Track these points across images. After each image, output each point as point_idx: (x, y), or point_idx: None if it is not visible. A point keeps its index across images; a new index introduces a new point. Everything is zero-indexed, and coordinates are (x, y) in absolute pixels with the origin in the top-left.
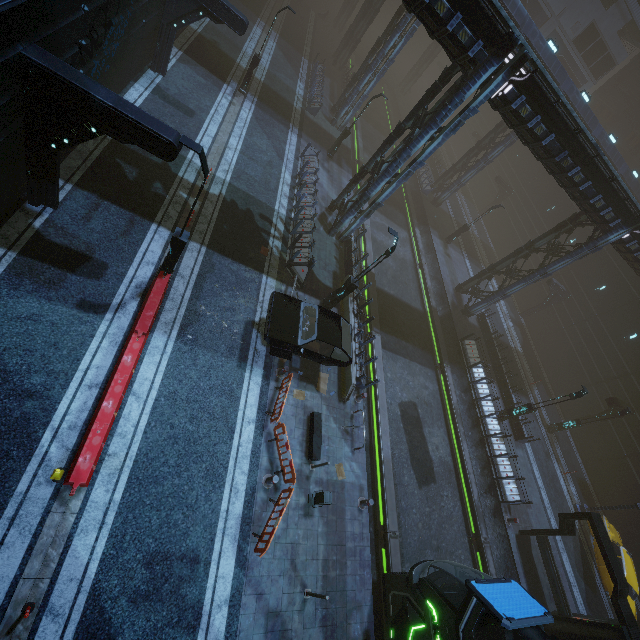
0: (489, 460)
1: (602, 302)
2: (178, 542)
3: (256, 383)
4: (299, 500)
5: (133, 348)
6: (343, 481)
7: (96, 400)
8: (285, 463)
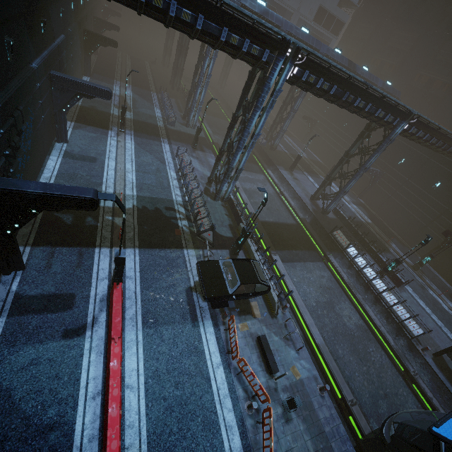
0: (388, 311)
1: (407, 169)
2: None
3: (210, 333)
4: (277, 411)
5: (115, 353)
6: (301, 379)
7: (102, 406)
8: (255, 386)
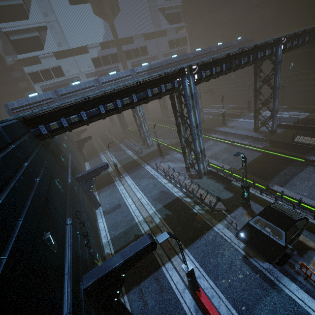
0: None
1: (301, 66)
2: None
3: (297, 290)
4: None
5: None
6: None
7: None
8: None
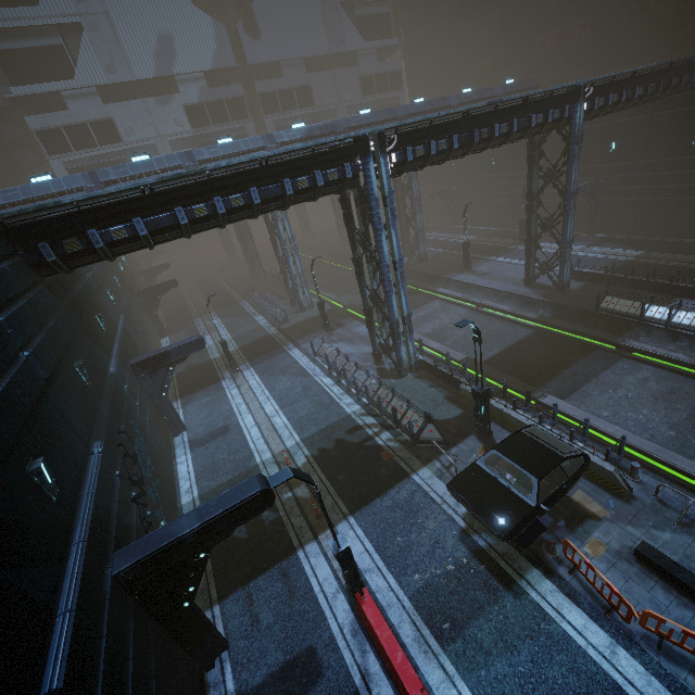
0: None
1: (631, 151)
2: None
3: (551, 592)
4: None
5: None
6: None
7: None
8: None
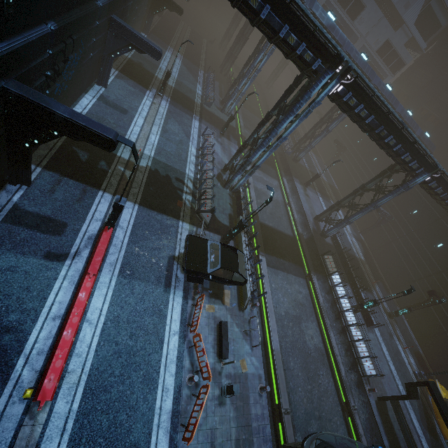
0: (350, 344)
1: (416, 222)
2: (123, 439)
3: (178, 303)
4: (214, 392)
5: (86, 286)
6: (246, 373)
7: (58, 329)
8: (202, 363)
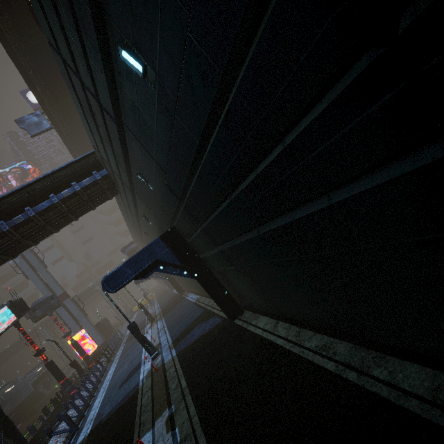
0: None
1: None
2: None
3: None
4: None
5: None
6: None
7: None
8: None
